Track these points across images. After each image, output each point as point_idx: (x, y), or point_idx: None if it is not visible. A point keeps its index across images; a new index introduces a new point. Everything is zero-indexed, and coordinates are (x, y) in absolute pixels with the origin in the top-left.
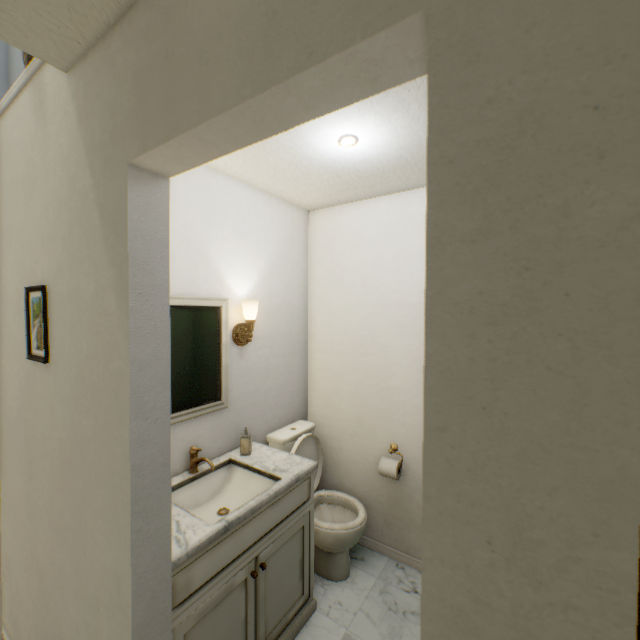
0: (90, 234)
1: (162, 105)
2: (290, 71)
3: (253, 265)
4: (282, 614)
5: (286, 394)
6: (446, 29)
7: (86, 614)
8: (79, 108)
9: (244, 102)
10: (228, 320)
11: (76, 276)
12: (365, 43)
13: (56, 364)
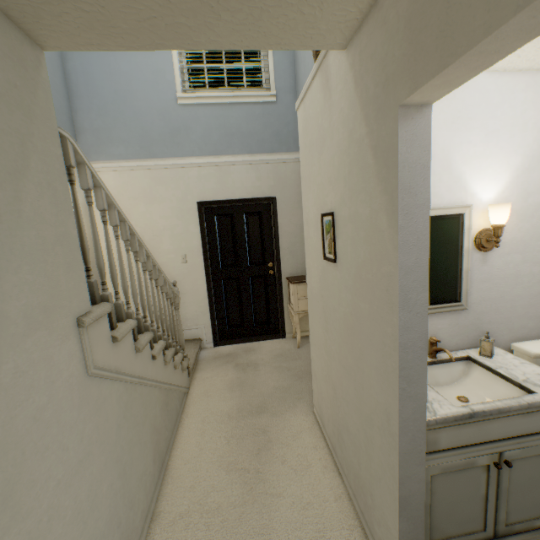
0: (364, 172)
1: (435, 38)
2: None
3: (503, 164)
4: (526, 516)
5: (539, 305)
6: None
7: (363, 424)
8: (355, 74)
9: None
10: (470, 226)
11: (354, 204)
12: None
13: (340, 264)
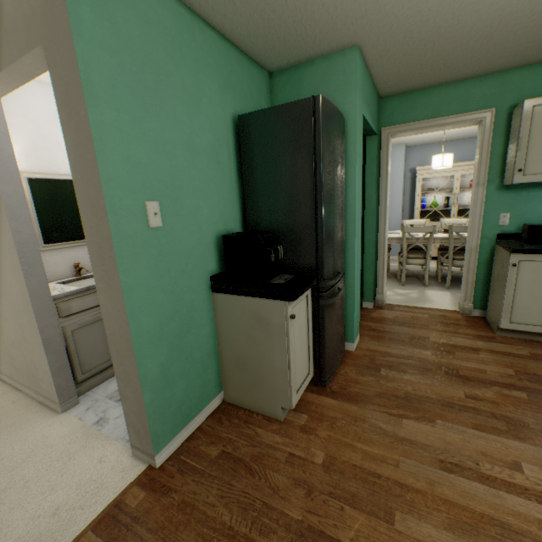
0: None
1: None
2: (18, 58)
3: None
4: None
5: None
6: (48, 53)
7: (18, 321)
8: None
9: (8, 68)
10: None
11: None
12: (34, 52)
13: None
